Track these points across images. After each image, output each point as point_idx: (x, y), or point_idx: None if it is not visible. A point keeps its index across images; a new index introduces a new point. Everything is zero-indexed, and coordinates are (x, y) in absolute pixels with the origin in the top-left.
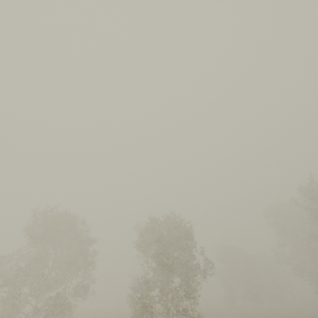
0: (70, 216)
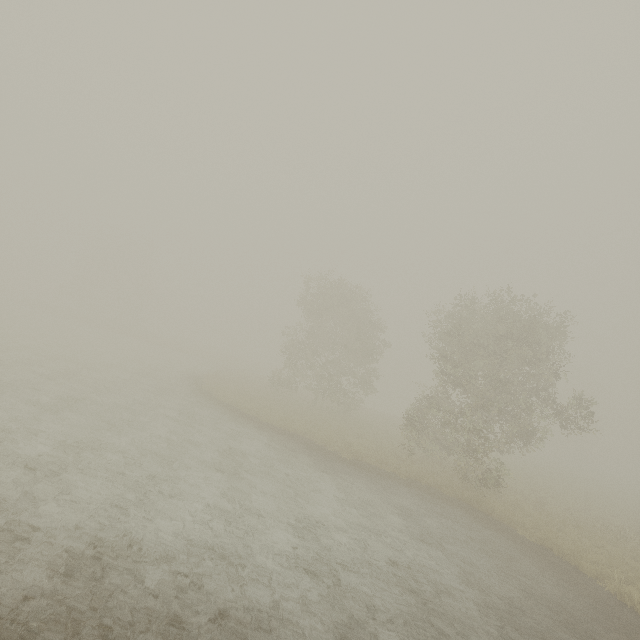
0: (345, 287)
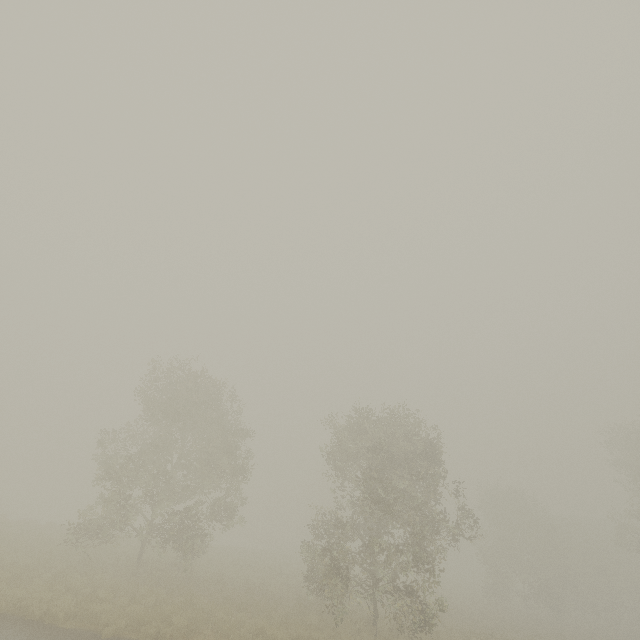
0: (211, 383)
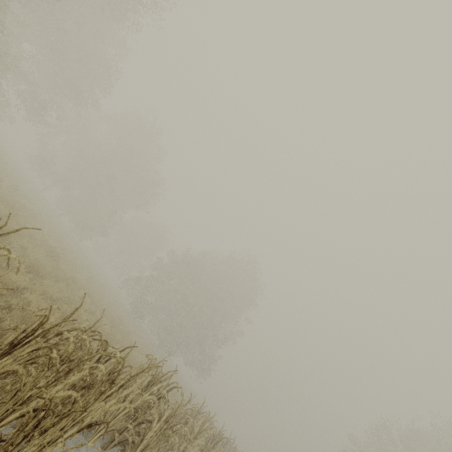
0: None
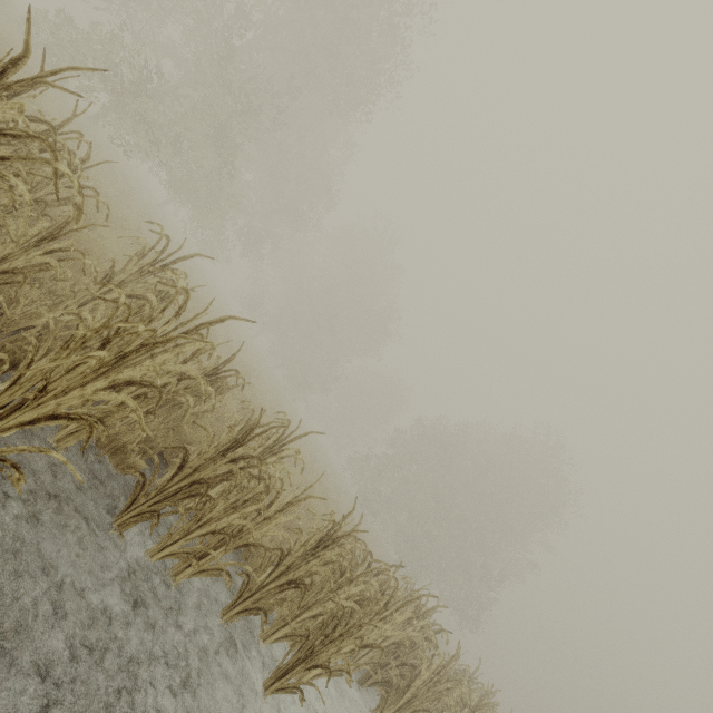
0: None
